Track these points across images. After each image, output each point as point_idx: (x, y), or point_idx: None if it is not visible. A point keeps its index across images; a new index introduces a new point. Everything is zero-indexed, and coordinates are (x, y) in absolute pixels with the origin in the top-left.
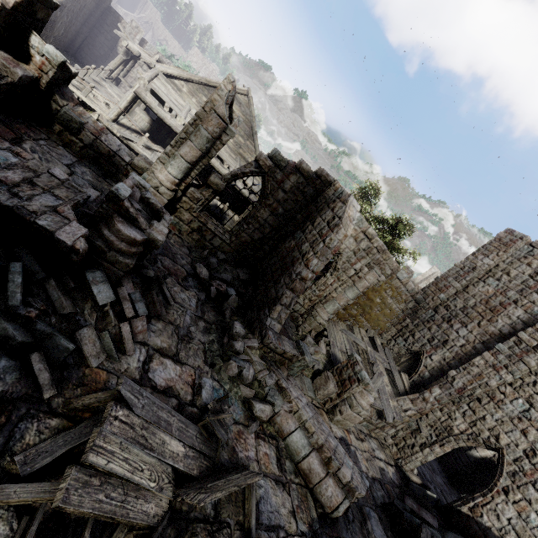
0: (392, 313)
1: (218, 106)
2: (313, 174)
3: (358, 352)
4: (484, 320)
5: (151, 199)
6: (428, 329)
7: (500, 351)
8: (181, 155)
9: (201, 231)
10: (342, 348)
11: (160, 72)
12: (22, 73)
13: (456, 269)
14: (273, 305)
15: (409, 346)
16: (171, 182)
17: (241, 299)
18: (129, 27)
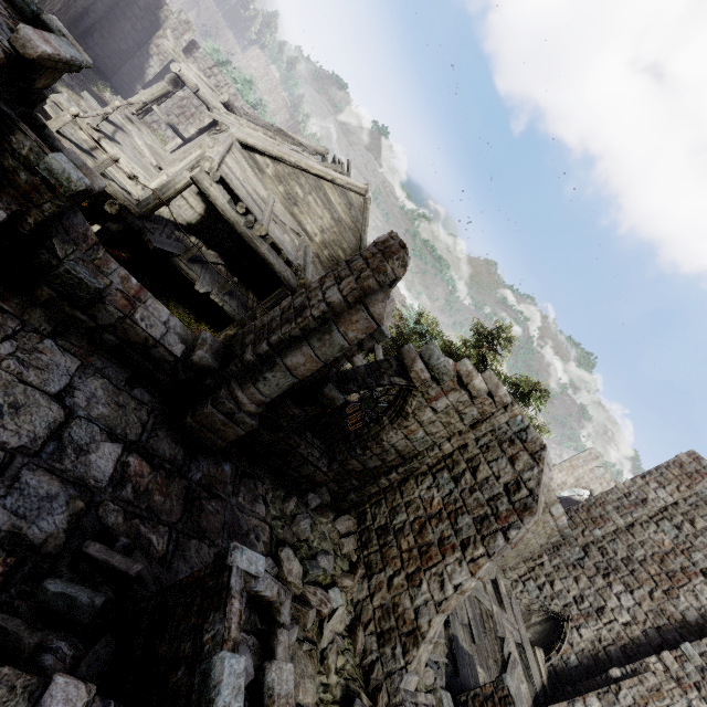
0: (528, 549)
1: (373, 300)
2: (486, 393)
3: (482, 619)
4: (659, 590)
5: (264, 591)
6: (574, 579)
7: (688, 657)
8: (288, 367)
9: (285, 456)
10: (463, 618)
11: (235, 140)
12: None
13: (618, 494)
14: (412, 645)
15: (546, 602)
16: (257, 404)
17: (345, 596)
18: (174, 19)
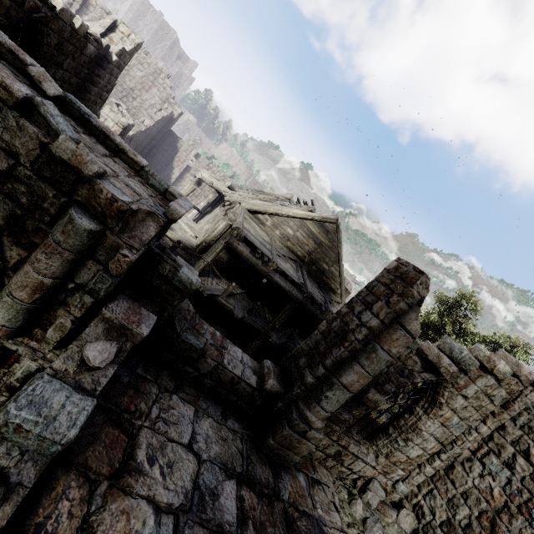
0: None
1: (407, 319)
2: (511, 374)
3: None
4: None
5: None
6: None
7: None
8: (344, 385)
9: (338, 456)
10: None
11: (245, 210)
12: (147, 331)
13: None
14: None
15: None
16: (321, 419)
17: None
18: (185, 145)
